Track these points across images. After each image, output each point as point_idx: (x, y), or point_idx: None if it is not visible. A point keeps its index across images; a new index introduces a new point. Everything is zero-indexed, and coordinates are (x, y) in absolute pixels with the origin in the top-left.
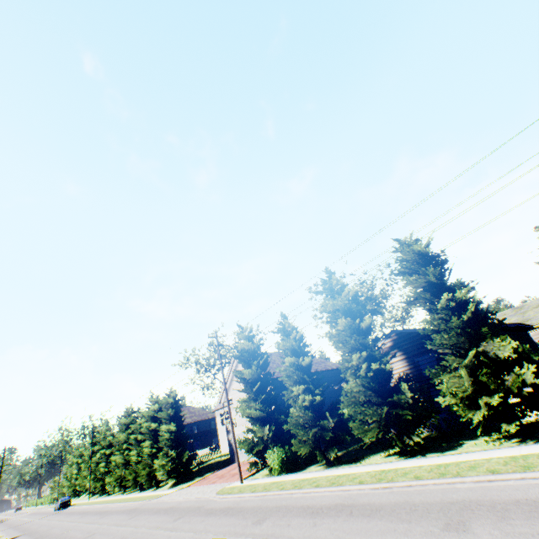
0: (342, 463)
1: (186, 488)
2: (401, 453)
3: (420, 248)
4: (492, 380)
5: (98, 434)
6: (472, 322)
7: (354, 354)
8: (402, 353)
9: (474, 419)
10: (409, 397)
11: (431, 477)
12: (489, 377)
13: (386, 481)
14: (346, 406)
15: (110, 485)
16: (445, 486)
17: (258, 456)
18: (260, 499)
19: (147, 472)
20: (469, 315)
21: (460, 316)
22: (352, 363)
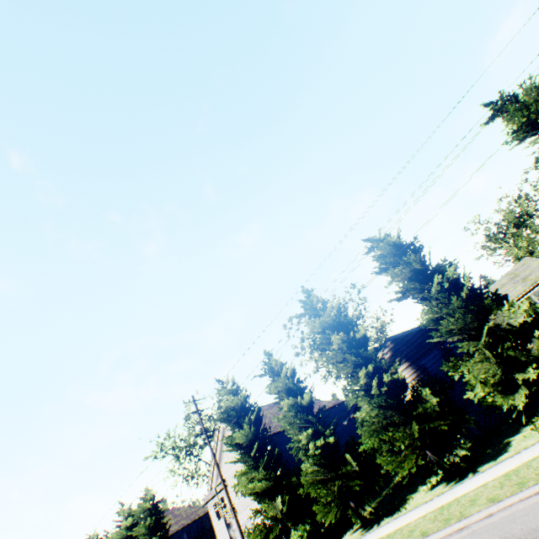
0: (382, 517)
1: None
2: (447, 478)
3: (393, 240)
4: (518, 352)
5: None
6: (470, 299)
7: (361, 371)
8: (405, 360)
9: (503, 412)
10: (434, 405)
11: (511, 493)
12: (514, 350)
13: (456, 519)
14: (368, 438)
15: None
16: (536, 498)
17: None
18: None
19: None
20: (466, 291)
21: (457, 295)
22: (359, 383)
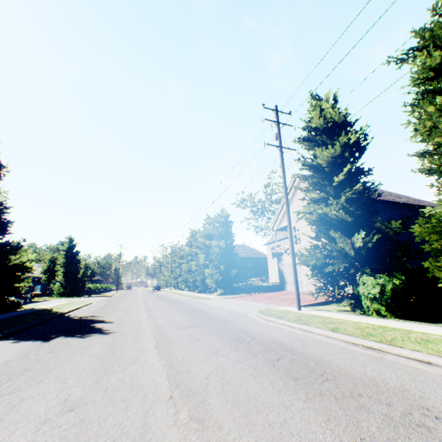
0: None
1: (229, 298)
2: None
3: None
4: None
5: (176, 249)
6: None
7: None
8: None
9: None
10: None
11: None
12: None
13: None
14: None
15: (181, 284)
16: None
17: (329, 282)
18: (376, 361)
19: (201, 278)
20: None
21: None
22: None
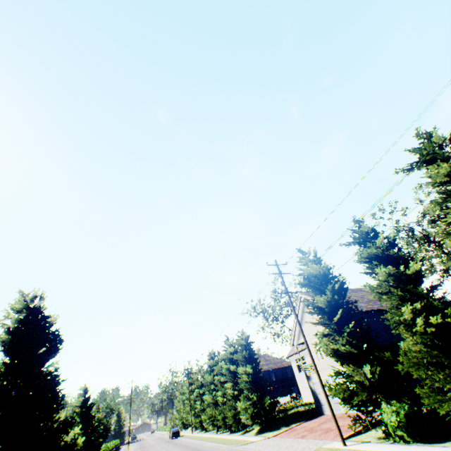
0: None
1: (272, 437)
2: None
3: None
4: None
5: (192, 375)
6: None
7: None
8: None
9: None
10: None
11: None
12: None
13: None
14: None
15: (206, 422)
16: None
17: (359, 410)
18: None
19: (232, 413)
20: None
21: None
22: None
